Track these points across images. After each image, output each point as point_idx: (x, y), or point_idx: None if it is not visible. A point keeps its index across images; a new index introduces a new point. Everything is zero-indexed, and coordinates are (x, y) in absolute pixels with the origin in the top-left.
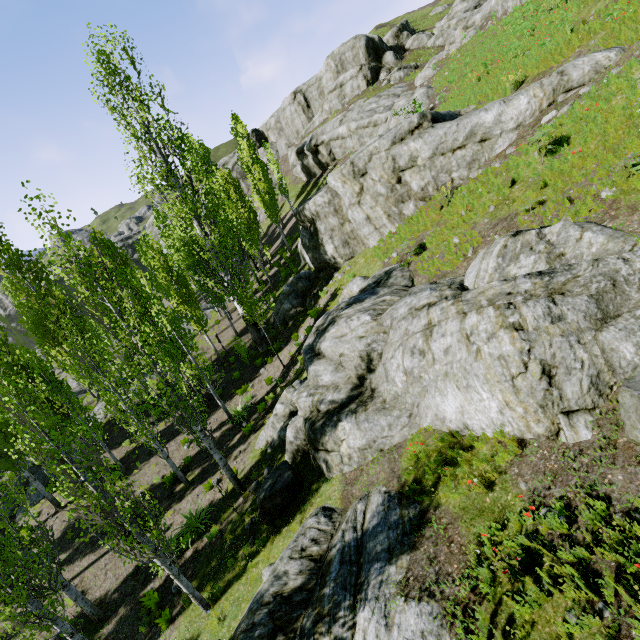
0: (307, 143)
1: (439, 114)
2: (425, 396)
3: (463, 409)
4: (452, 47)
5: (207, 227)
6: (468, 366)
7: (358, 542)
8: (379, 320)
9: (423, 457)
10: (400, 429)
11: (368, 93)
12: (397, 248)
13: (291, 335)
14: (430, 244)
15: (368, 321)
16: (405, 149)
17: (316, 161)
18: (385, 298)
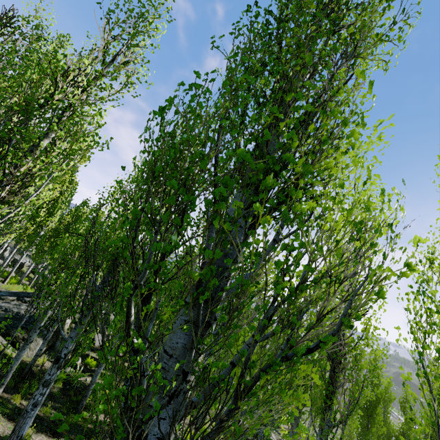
0: None
1: None
2: None
3: None
4: None
5: None
6: None
7: None
8: None
9: None
10: None
11: None
12: None
13: None
14: None
15: None
16: None
17: None
18: None
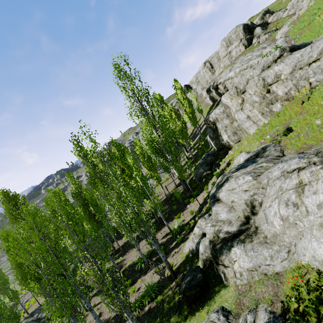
0: (212, 85)
1: (295, 46)
2: (301, 239)
3: None
4: (301, 11)
5: (159, 132)
6: None
7: None
8: (258, 179)
9: (304, 291)
10: (280, 261)
11: (246, 52)
12: (270, 132)
13: (204, 187)
14: (295, 127)
15: (250, 180)
16: (271, 71)
17: (217, 93)
18: (262, 164)
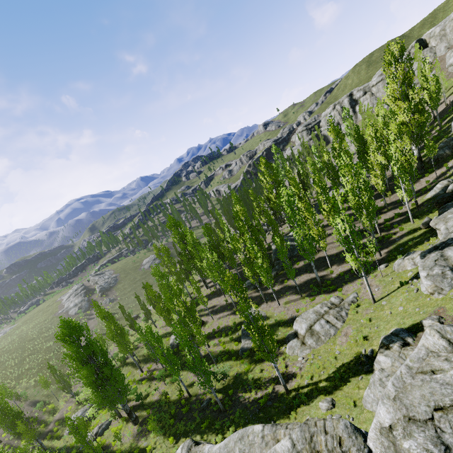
0: None
1: None
2: None
3: None
4: None
5: (412, 116)
6: None
7: None
8: None
9: None
10: None
11: None
12: None
13: (441, 165)
14: None
15: None
16: None
17: None
18: None
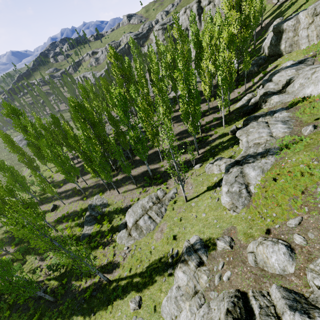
0: None
1: None
2: (302, 90)
3: (312, 90)
4: None
5: (240, 29)
6: (319, 80)
7: (274, 110)
8: (297, 71)
9: (295, 102)
10: (290, 98)
11: None
12: (313, 51)
13: (250, 80)
14: None
15: (294, 71)
16: None
17: None
18: (302, 66)
